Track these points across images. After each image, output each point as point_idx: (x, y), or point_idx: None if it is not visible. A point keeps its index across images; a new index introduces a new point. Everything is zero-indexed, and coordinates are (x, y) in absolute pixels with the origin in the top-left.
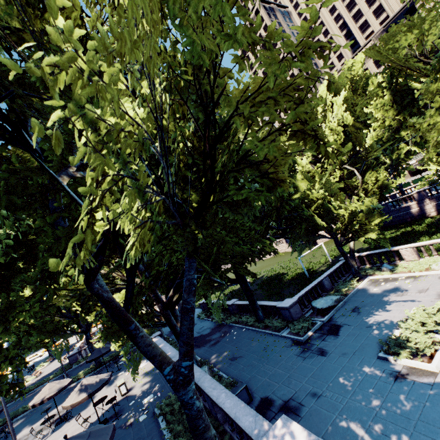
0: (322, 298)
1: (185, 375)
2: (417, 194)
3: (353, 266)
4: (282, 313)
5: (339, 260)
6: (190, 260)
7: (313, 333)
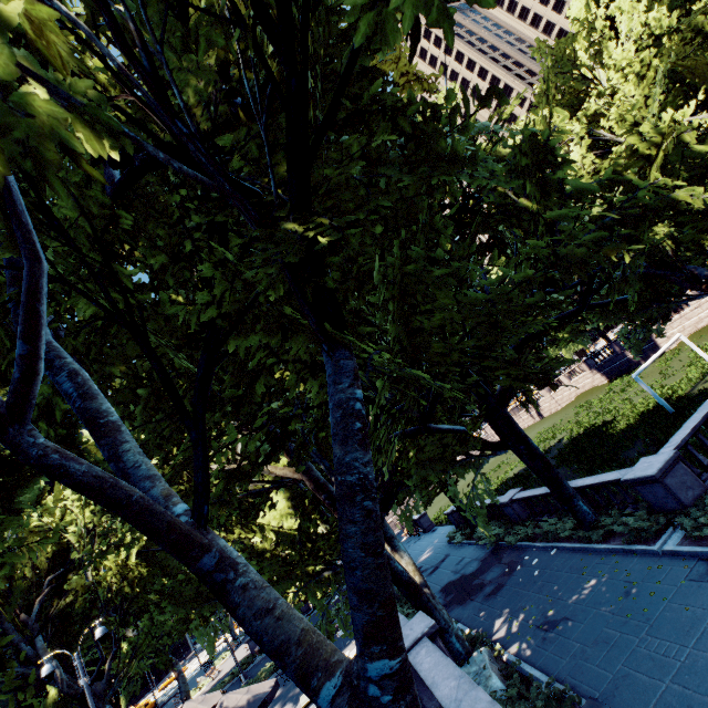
0: None
1: None
2: None
3: None
4: (644, 495)
5: None
6: (335, 354)
7: None
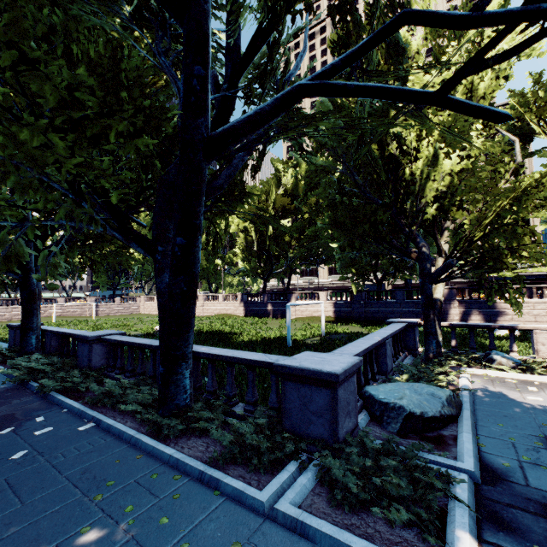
0: (401, 385)
1: None
2: (448, 290)
3: (436, 335)
4: (290, 398)
5: (389, 323)
6: None
7: (484, 544)
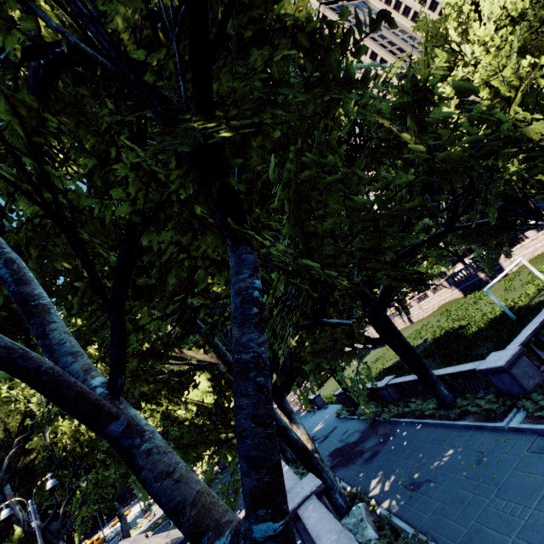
0: None
1: None
2: None
3: None
4: (494, 382)
5: None
6: (238, 249)
7: None
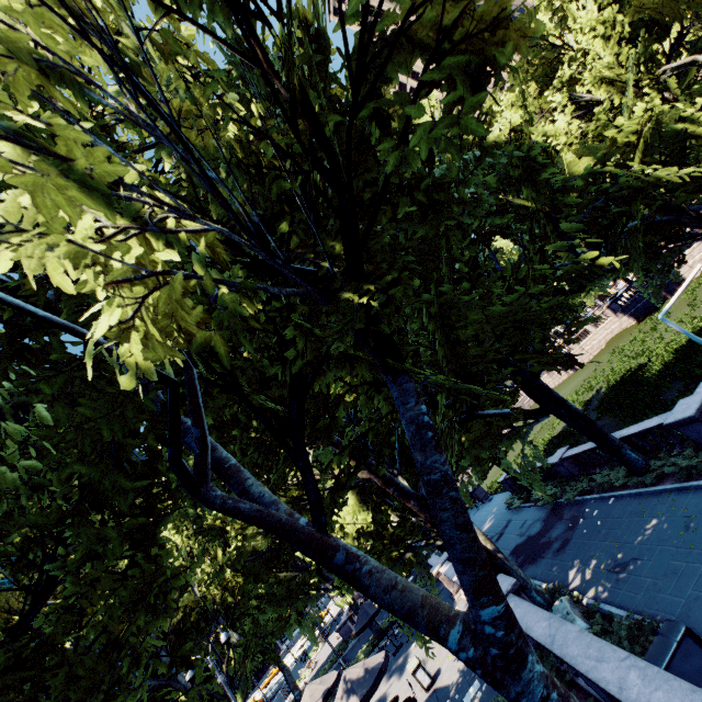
0: None
1: (501, 643)
2: None
3: None
4: (688, 435)
5: None
6: (397, 380)
7: None
